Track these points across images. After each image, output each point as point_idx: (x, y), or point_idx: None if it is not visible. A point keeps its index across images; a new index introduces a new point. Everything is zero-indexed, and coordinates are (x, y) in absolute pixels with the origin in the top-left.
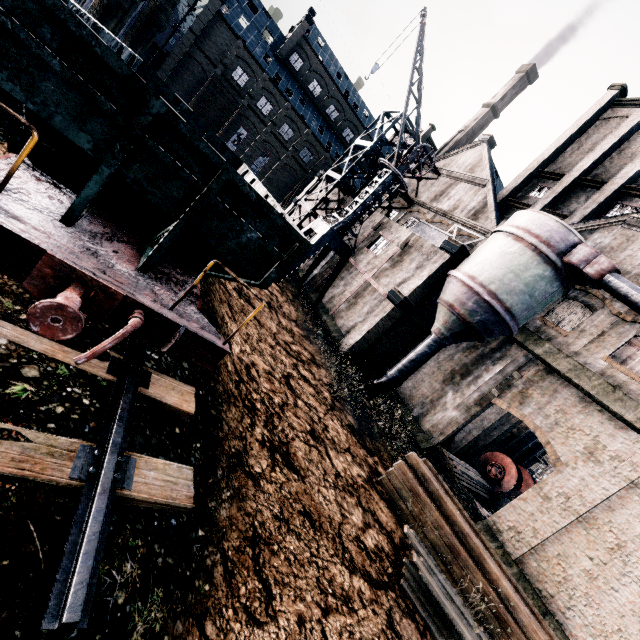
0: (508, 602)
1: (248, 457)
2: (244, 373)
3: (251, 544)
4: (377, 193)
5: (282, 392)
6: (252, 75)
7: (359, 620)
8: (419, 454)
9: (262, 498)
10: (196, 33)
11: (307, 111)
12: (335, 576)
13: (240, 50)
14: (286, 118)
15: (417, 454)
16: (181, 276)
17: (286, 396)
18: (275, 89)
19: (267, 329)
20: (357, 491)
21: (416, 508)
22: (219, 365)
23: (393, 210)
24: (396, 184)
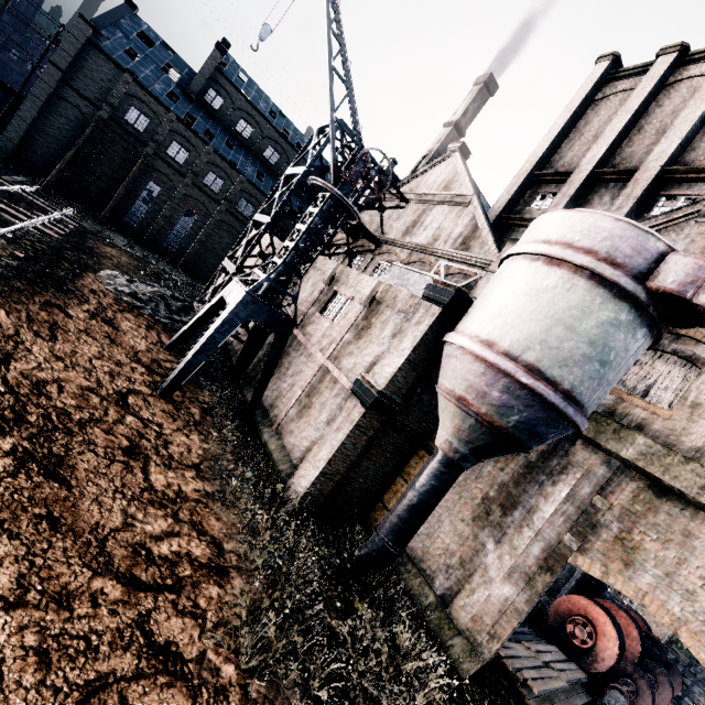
0: None
1: None
2: None
3: None
4: (315, 229)
5: None
6: (153, 116)
7: None
8: None
9: None
10: (61, 67)
11: (238, 155)
12: None
13: (130, 86)
14: (210, 165)
15: None
16: None
17: None
18: (188, 131)
19: (81, 534)
20: None
21: None
22: None
23: (357, 256)
24: (343, 214)
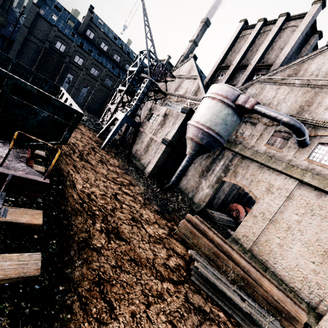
0: (245, 270)
1: (92, 240)
2: (86, 198)
3: (98, 285)
4: (144, 92)
5: (112, 203)
6: (67, 45)
7: (168, 303)
8: (195, 215)
9: (103, 259)
10: (27, 26)
11: (103, 59)
12: (152, 286)
13: (56, 32)
14: (92, 65)
15: (194, 215)
16: (14, 149)
17: (115, 204)
18: (82, 50)
19: (100, 173)
20: (162, 241)
21: (195, 240)
22: (67, 197)
23: (158, 100)
24: (153, 86)
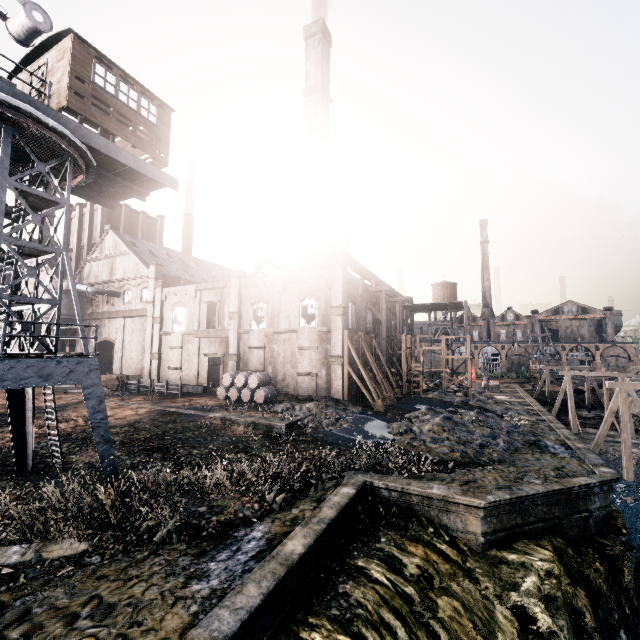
0: None
1: None
2: None
3: None
4: None
5: None
6: None
7: None
8: None
9: None
10: None
11: None
12: None
13: None
14: None
15: None
16: None
17: None
18: None
19: None
20: None
21: None
22: None
23: None
24: None
